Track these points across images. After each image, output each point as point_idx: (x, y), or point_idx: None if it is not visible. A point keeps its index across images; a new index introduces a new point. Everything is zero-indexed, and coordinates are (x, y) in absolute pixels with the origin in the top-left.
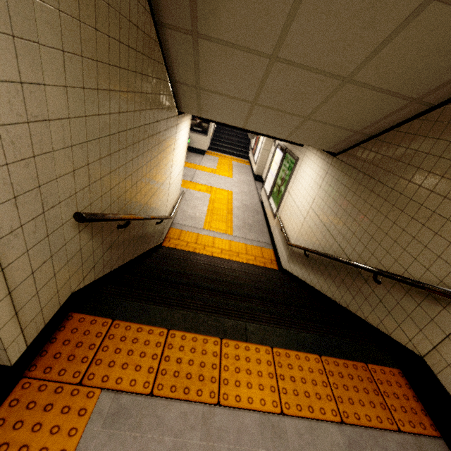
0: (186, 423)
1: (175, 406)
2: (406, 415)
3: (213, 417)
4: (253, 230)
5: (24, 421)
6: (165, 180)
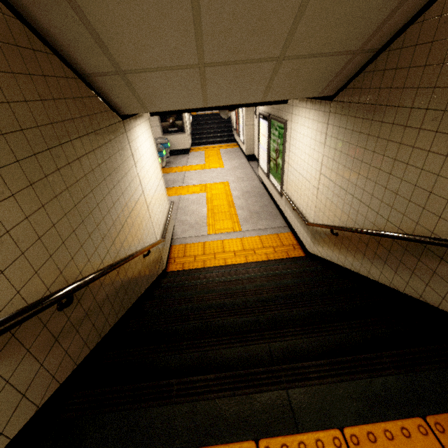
0: None
1: None
2: None
3: None
4: (262, 216)
5: None
6: (136, 203)
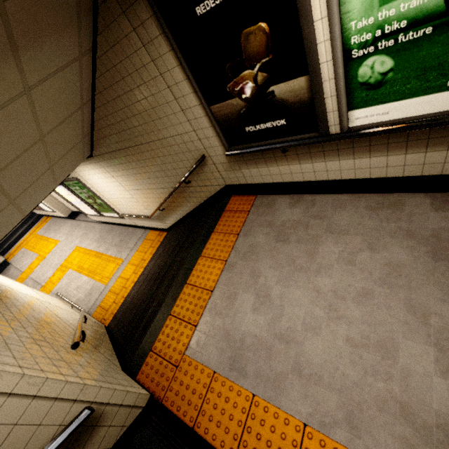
0: (213, 309)
1: (205, 314)
2: (246, 204)
3: (216, 295)
4: (126, 240)
5: (182, 395)
6: (43, 305)
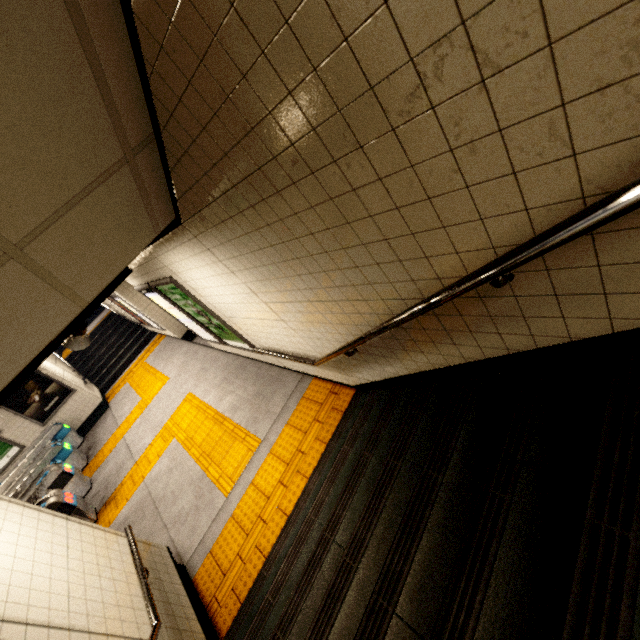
0: None
1: None
2: None
3: None
4: (267, 394)
5: None
6: None
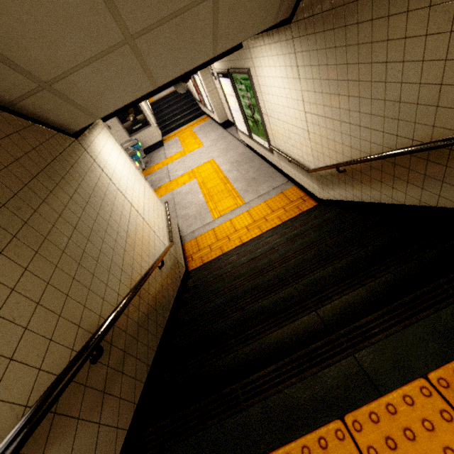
0: None
1: None
2: None
3: None
4: (260, 181)
5: None
6: (129, 219)
